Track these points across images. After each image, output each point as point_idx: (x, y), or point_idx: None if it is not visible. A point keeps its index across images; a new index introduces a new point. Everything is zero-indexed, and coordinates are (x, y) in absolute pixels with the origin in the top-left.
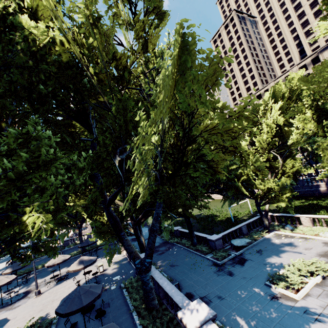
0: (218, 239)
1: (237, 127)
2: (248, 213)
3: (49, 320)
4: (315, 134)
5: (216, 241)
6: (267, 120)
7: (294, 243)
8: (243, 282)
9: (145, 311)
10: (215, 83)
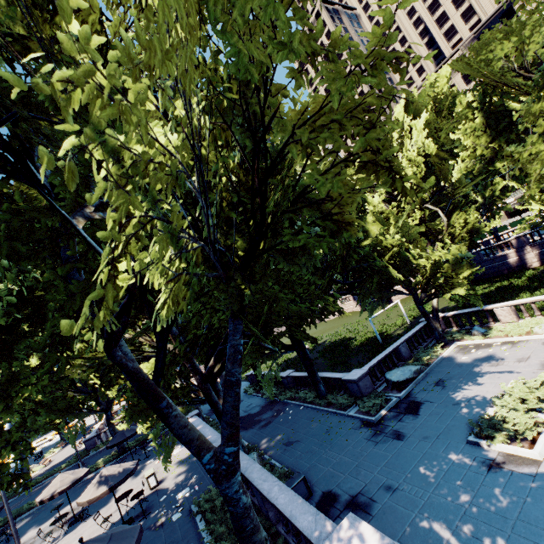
0: (362, 376)
1: (368, 94)
2: (403, 323)
3: None
4: (498, 155)
5: (359, 380)
6: (408, 152)
7: (495, 355)
8: (425, 446)
9: None
10: None
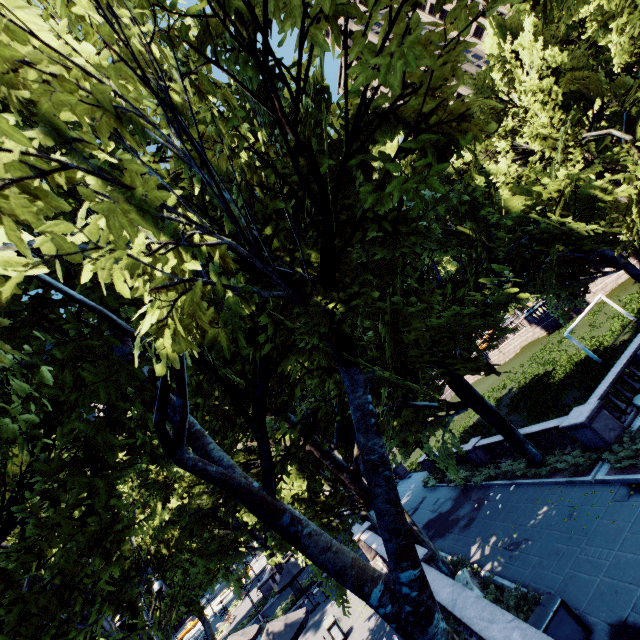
0: (592, 413)
1: None
2: (624, 324)
3: None
4: None
5: (590, 421)
6: (523, 85)
7: None
8: None
9: None
10: None
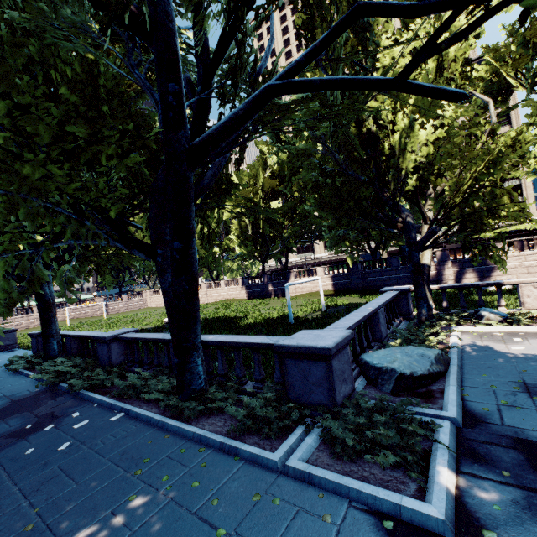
0: (343, 343)
1: None
2: (315, 310)
3: None
4: None
5: (335, 354)
6: None
7: None
8: None
9: None
10: None
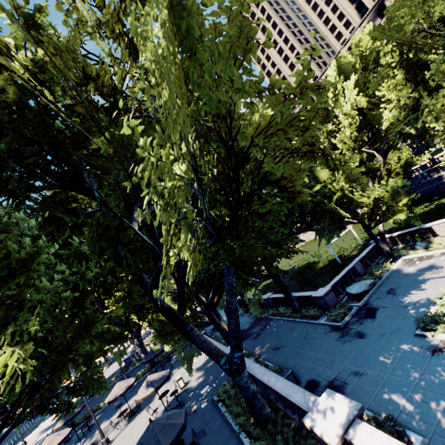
0: (327, 292)
1: (302, 111)
2: (357, 245)
3: None
4: (419, 101)
5: (325, 296)
6: (342, 108)
7: (436, 264)
8: (382, 341)
9: (256, 429)
10: (246, 49)
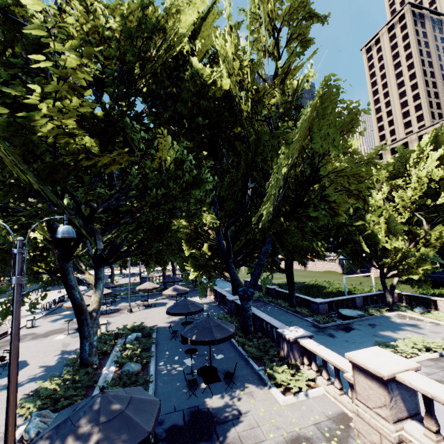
0: (323, 302)
1: (365, 172)
2: (370, 291)
3: (151, 326)
4: None
5: (320, 304)
6: (418, 172)
7: (420, 325)
8: (344, 343)
9: (241, 334)
10: (351, 130)
